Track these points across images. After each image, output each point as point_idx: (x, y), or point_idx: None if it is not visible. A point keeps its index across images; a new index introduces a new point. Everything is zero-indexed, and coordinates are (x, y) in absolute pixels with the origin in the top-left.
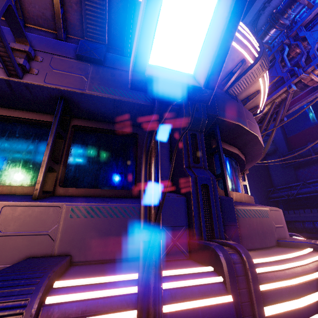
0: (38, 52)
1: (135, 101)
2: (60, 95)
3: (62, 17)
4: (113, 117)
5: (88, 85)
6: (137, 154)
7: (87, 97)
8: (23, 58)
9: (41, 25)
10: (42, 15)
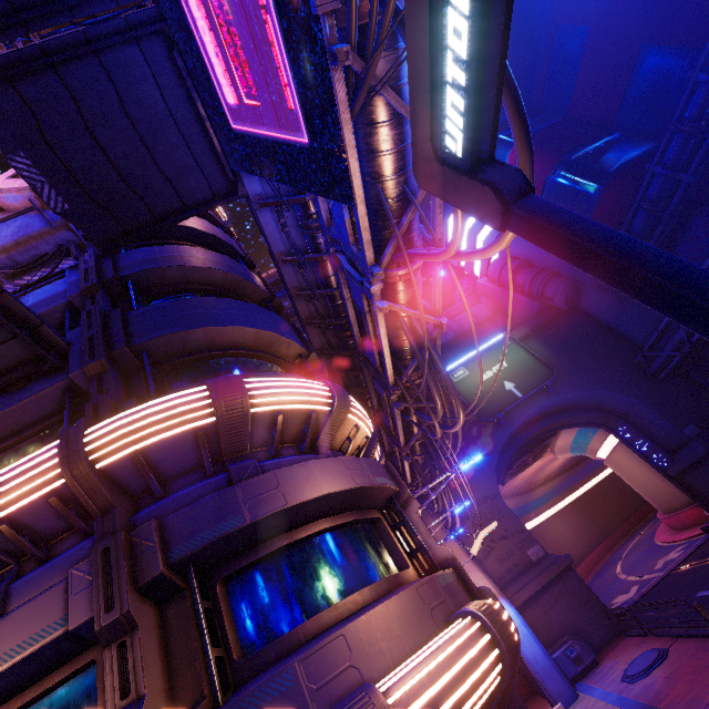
0: None
1: (51, 638)
2: None
3: None
4: (48, 666)
5: None
6: (98, 699)
7: None
8: None
9: None
10: None
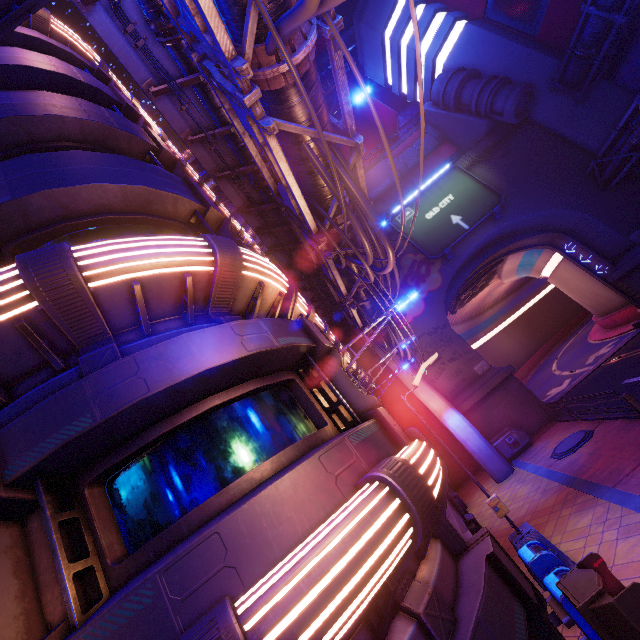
0: None
1: None
2: None
3: None
4: None
5: None
6: None
7: None
8: None
9: None
10: None
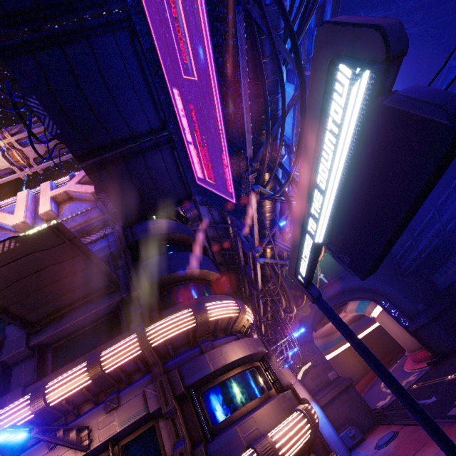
0: (91, 425)
1: (141, 416)
2: (108, 441)
3: (92, 394)
4: (137, 427)
5: (117, 426)
6: (158, 440)
7: (120, 432)
8: (88, 440)
9: (85, 402)
10: (84, 399)
